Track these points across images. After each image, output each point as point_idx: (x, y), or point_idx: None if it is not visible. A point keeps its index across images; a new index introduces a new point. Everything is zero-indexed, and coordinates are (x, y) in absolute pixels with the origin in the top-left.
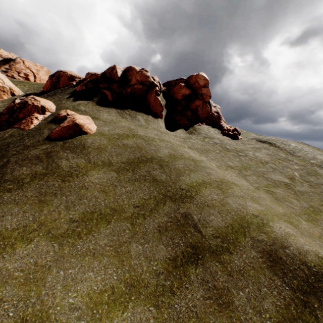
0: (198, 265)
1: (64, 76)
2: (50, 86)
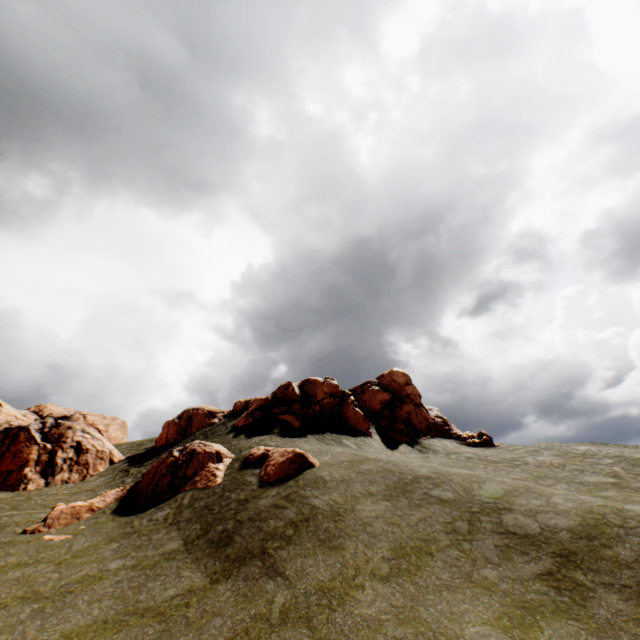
0: (584, 570)
1: (199, 415)
2: (175, 433)
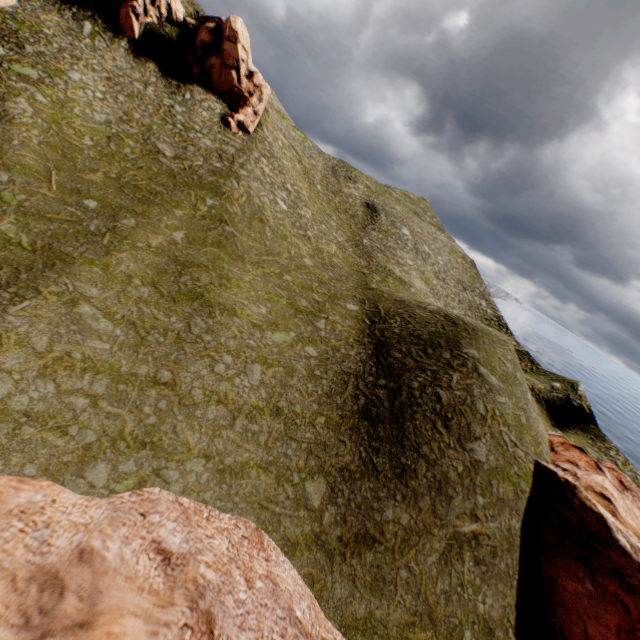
0: None
1: None
2: None
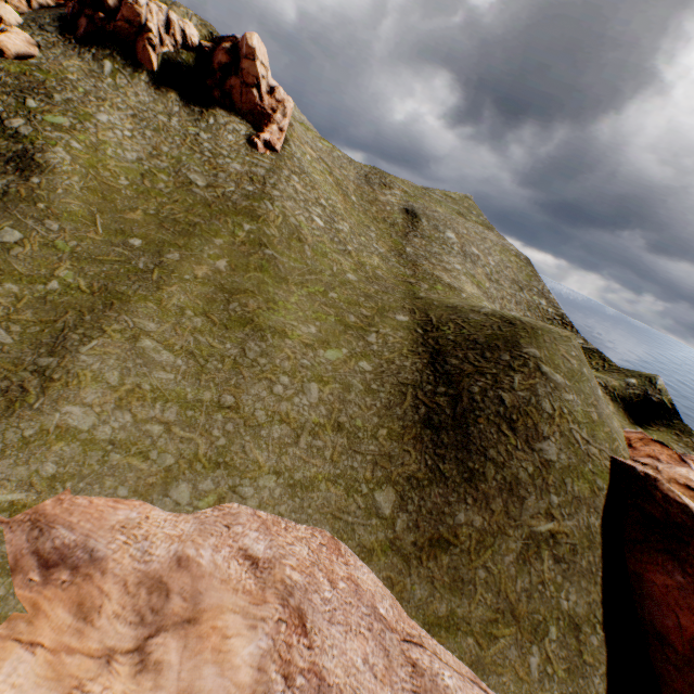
0: None
1: None
2: None
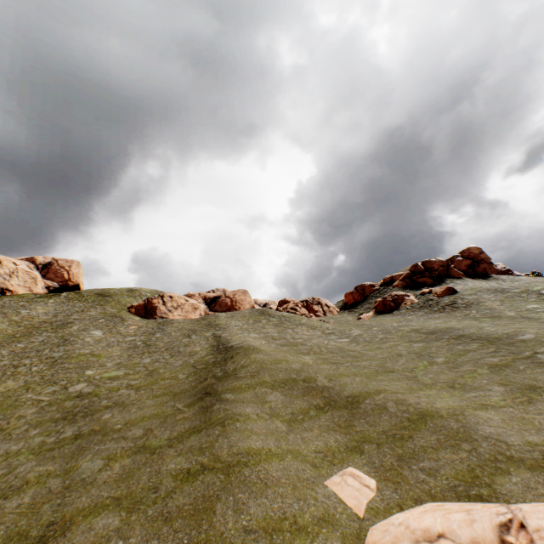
0: None
1: (366, 287)
2: (358, 296)
